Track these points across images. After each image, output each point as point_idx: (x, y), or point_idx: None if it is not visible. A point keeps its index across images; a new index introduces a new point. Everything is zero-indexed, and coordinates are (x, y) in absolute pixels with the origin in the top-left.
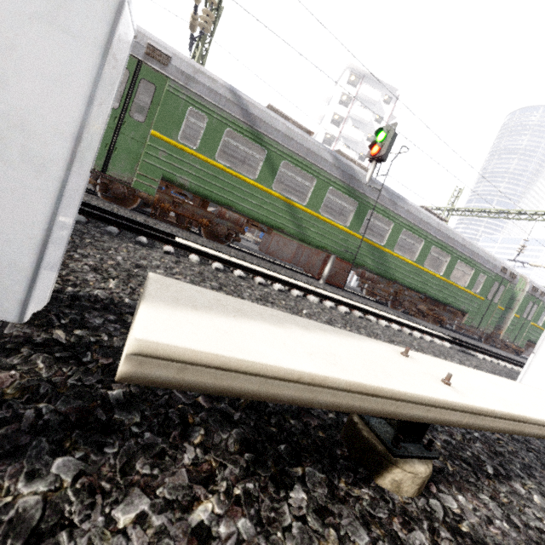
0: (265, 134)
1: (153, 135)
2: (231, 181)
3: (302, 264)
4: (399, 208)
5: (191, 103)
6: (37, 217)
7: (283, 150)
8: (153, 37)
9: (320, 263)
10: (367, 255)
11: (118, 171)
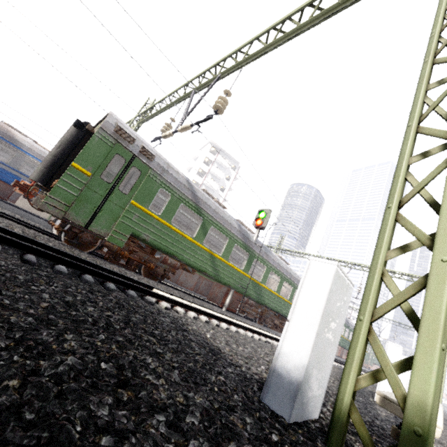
0: (203, 209)
1: (132, 204)
2: (178, 238)
3: (200, 291)
4: (269, 257)
5: (162, 185)
6: (329, 368)
7: (212, 219)
8: (144, 141)
9: (223, 294)
10: (251, 288)
11: (98, 227)
